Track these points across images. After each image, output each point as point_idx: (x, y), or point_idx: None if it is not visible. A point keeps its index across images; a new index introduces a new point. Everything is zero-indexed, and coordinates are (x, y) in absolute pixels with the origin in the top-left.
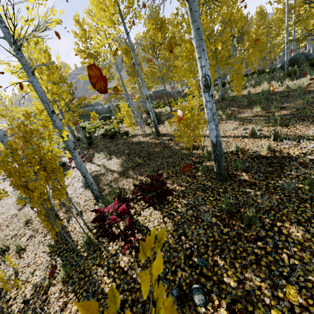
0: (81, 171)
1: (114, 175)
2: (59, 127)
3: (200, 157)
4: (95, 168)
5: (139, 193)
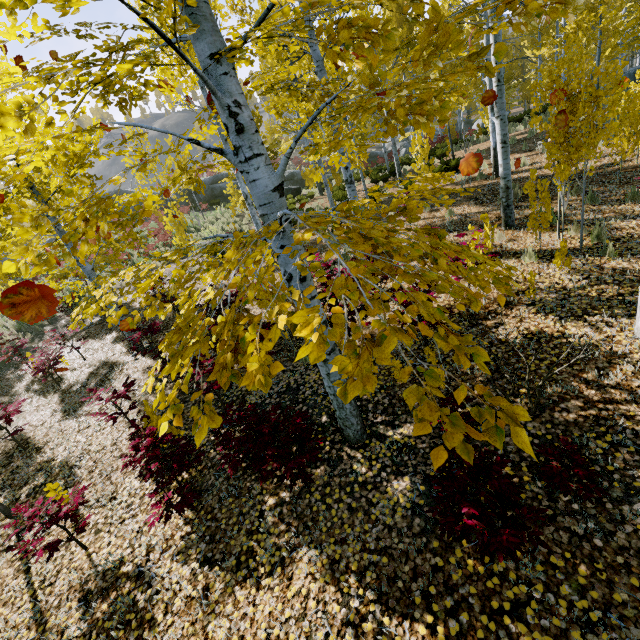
0: (507, 180)
1: (493, 212)
2: (504, 104)
3: (639, 167)
4: (424, 221)
5: (590, 206)
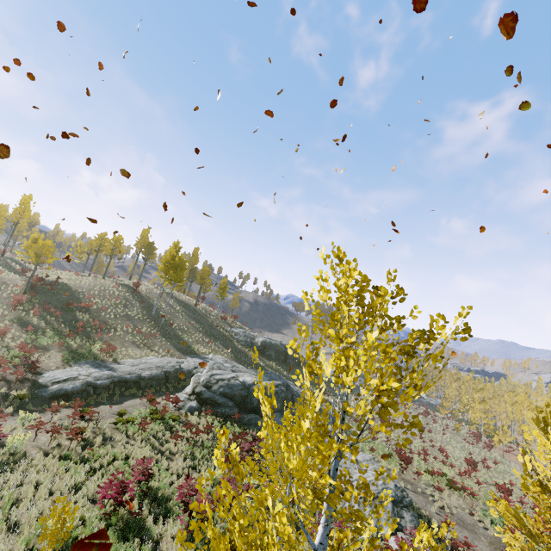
0: None
1: None
2: None
3: None
4: None
5: None
